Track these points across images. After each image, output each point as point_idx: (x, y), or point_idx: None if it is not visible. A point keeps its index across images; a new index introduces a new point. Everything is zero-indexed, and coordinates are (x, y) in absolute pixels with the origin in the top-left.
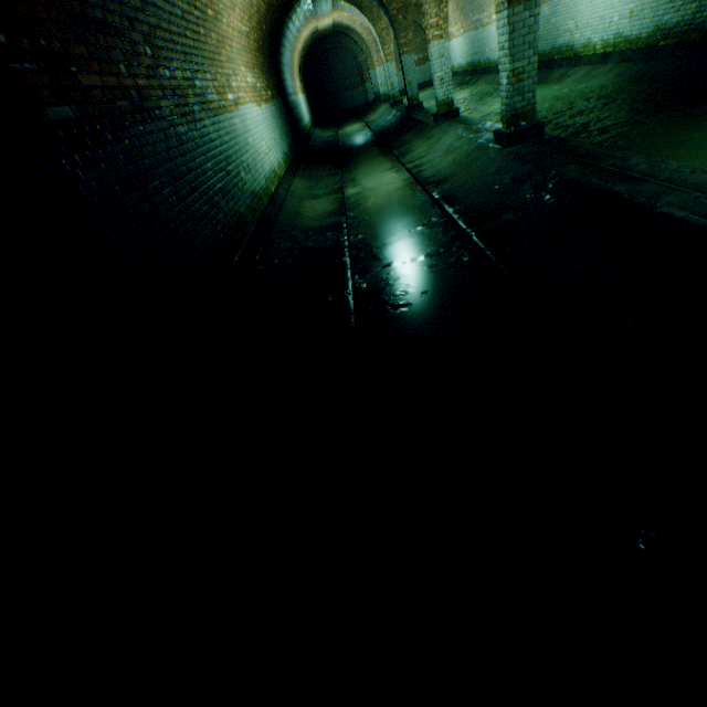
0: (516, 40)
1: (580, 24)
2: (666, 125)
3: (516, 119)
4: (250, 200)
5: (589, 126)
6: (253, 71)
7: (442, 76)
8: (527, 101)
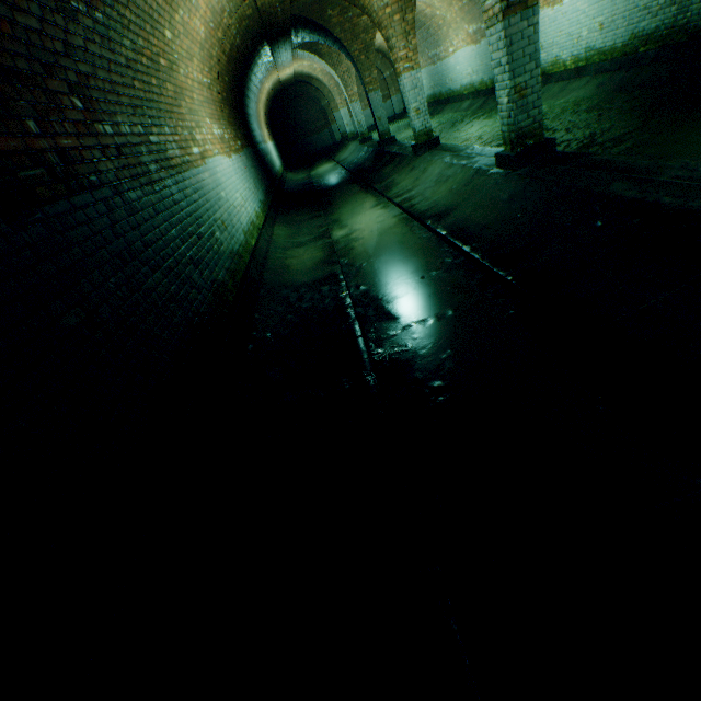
0: (515, 53)
1: (545, 44)
2: (685, 127)
3: (522, 139)
4: (229, 262)
5: (589, 138)
6: (219, 122)
7: (417, 107)
8: (533, 117)
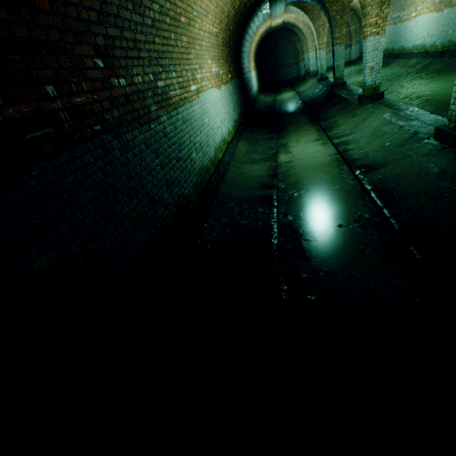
0: None
1: None
2: None
3: None
4: (196, 176)
5: None
6: (218, 61)
7: (373, 65)
8: None
